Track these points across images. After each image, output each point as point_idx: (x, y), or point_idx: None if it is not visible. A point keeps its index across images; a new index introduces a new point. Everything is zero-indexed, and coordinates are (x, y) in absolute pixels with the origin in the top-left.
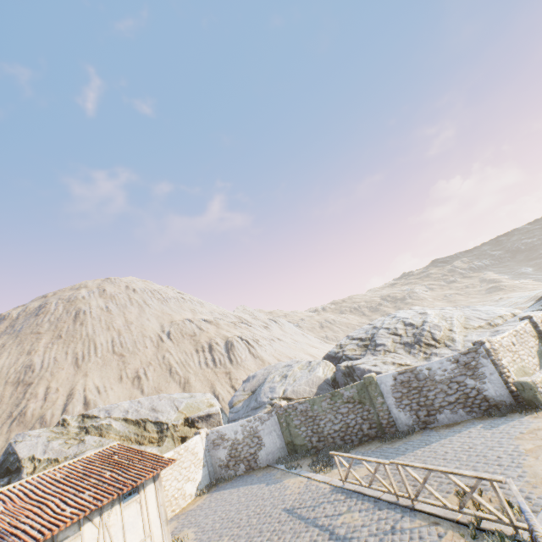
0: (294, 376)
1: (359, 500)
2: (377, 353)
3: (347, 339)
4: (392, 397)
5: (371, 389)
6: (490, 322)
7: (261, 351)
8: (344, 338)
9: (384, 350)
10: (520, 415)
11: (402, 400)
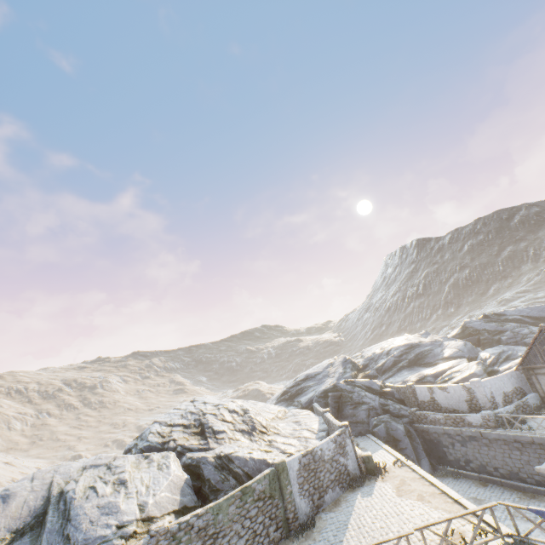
0: (140, 479)
1: None
2: (222, 441)
3: (162, 425)
4: (297, 483)
5: (283, 476)
6: (277, 415)
7: None
8: (155, 424)
9: (228, 437)
10: (372, 482)
11: (304, 485)
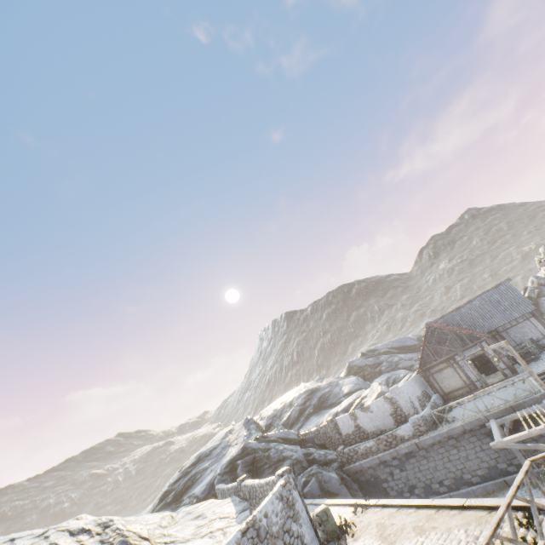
0: None
1: None
2: None
3: None
4: None
5: None
6: (161, 523)
7: None
8: None
9: None
10: None
11: None
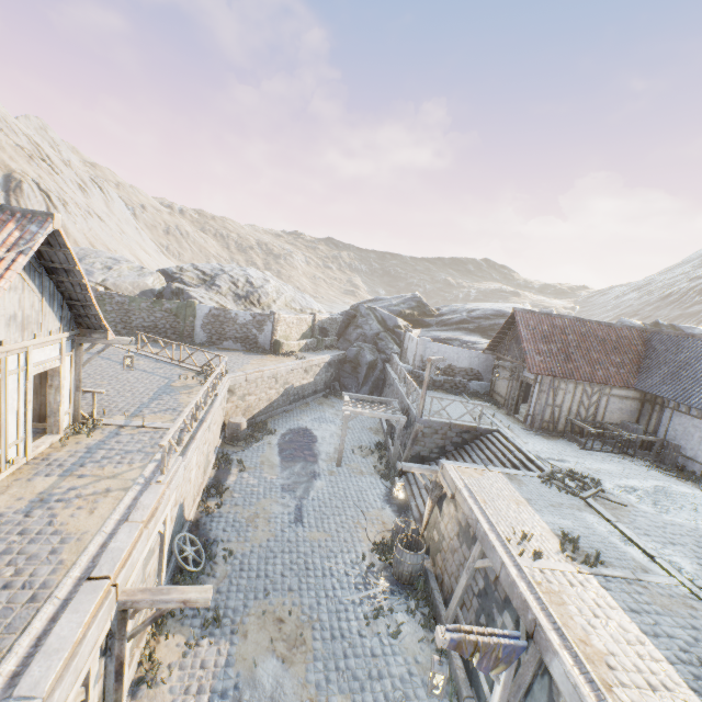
0: (120, 272)
1: (147, 359)
2: (211, 291)
3: (192, 266)
4: (202, 321)
5: (190, 310)
6: (304, 309)
7: (68, 219)
8: (189, 264)
9: (218, 291)
10: (266, 355)
11: (208, 325)
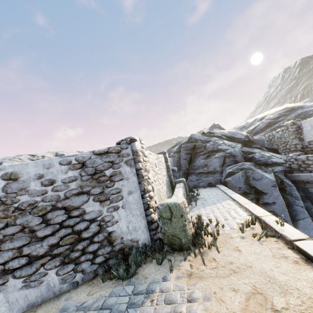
0: None
1: None
2: None
3: None
4: None
5: None
6: None
7: None
8: None
9: None
10: (161, 270)
11: None
